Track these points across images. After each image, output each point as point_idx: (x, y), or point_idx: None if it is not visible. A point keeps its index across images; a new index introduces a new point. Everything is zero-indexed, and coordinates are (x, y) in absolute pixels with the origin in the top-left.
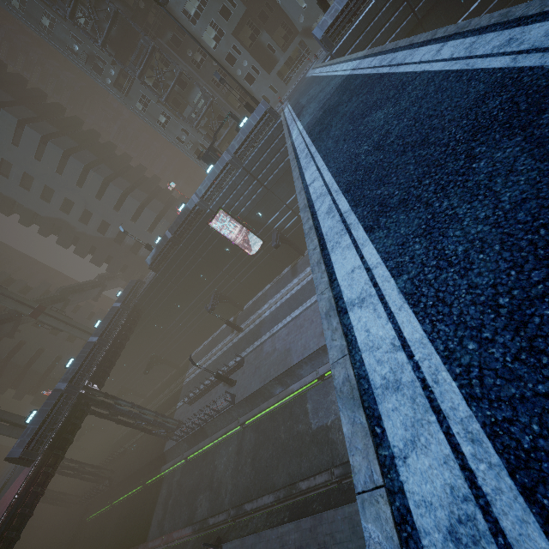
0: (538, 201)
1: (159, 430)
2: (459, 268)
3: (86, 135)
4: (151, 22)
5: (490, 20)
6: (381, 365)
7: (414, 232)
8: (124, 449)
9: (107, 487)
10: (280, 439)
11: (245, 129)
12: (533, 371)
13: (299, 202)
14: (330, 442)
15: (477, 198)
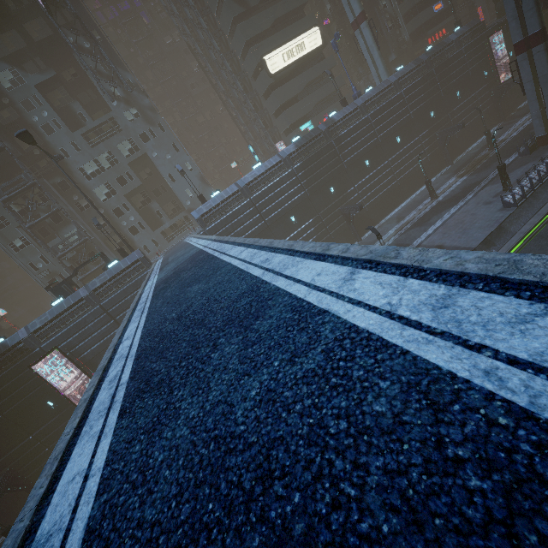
0: (224, 405)
1: None
2: (146, 488)
3: None
4: (42, 166)
5: (265, 243)
6: None
7: (146, 425)
8: None
9: None
10: None
11: (113, 269)
12: None
13: (102, 360)
14: None
15: (198, 392)
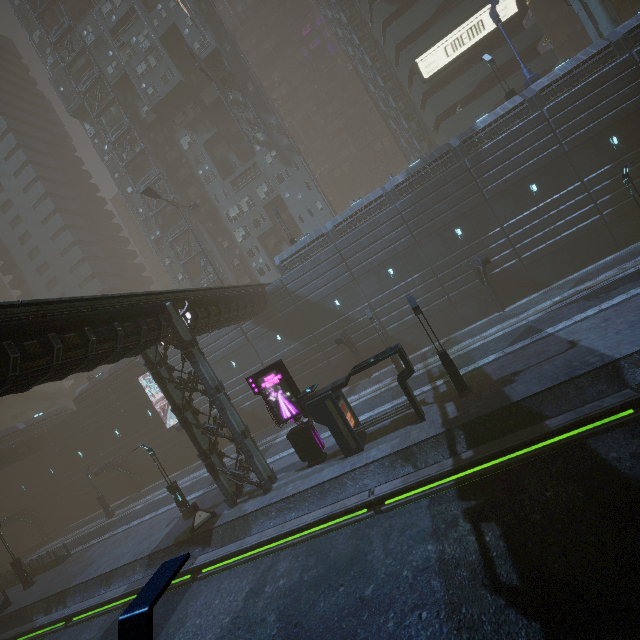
0: None
1: None
2: None
3: (129, 267)
4: (202, 212)
5: None
6: None
7: None
8: None
9: None
10: None
11: None
12: None
13: None
14: None
15: None
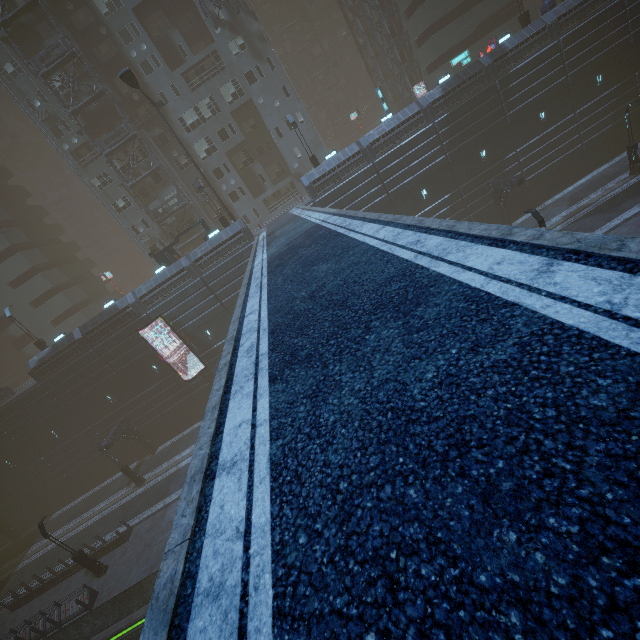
0: (395, 383)
1: None
2: (324, 440)
3: (8, 190)
4: (141, 114)
5: (412, 221)
6: (215, 559)
7: (306, 391)
8: None
9: None
10: None
11: (214, 240)
12: (339, 579)
13: (230, 331)
14: None
15: (359, 369)
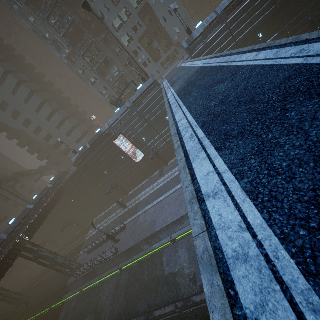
0: None
1: (66, 270)
2: (285, 176)
3: (45, 84)
4: (93, 28)
5: (287, 41)
6: (232, 241)
7: (250, 152)
8: (40, 281)
9: (24, 309)
10: (144, 280)
11: (140, 90)
12: None
13: (172, 131)
14: (176, 283)
15: (292, 133)
